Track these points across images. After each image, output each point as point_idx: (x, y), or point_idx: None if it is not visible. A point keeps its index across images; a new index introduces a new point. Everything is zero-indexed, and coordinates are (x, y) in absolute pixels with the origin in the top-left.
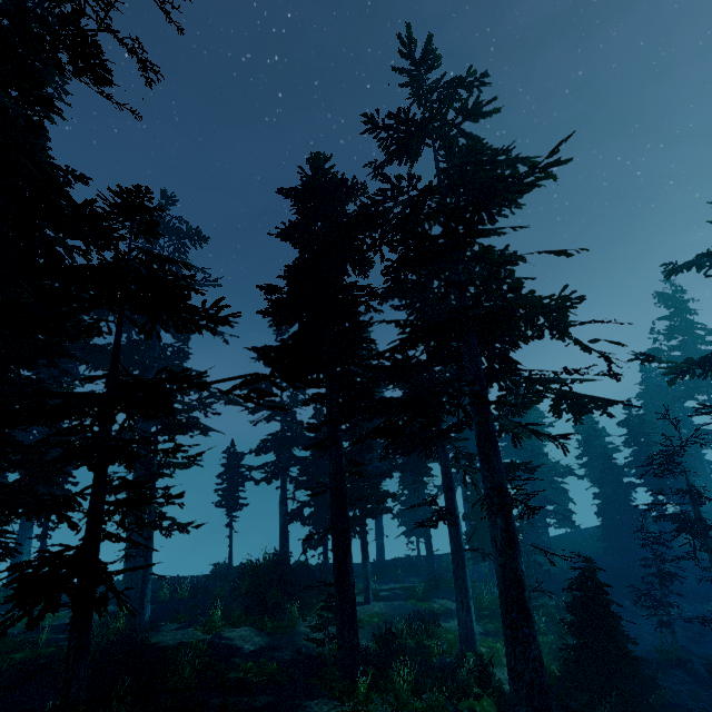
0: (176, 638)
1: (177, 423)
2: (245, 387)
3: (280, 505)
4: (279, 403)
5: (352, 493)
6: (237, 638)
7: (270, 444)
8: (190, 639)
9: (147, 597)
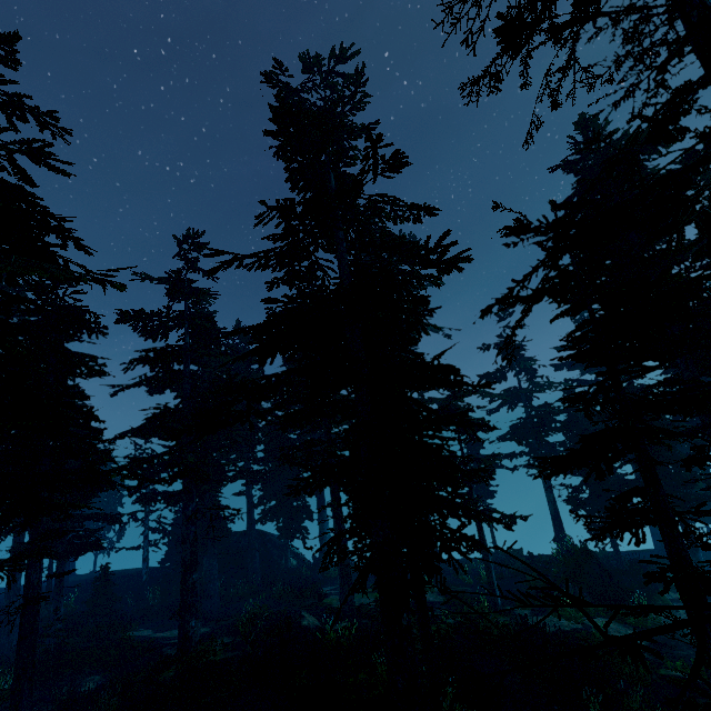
0: (547, 624)
1: (476, 421)
2: (481, 378)
3: (546, 492)
4: (527, 389)
5: (662, 479)
6: (609, 629)
7: (521, 431)
8: (564, 627)
9: (494, 584)
